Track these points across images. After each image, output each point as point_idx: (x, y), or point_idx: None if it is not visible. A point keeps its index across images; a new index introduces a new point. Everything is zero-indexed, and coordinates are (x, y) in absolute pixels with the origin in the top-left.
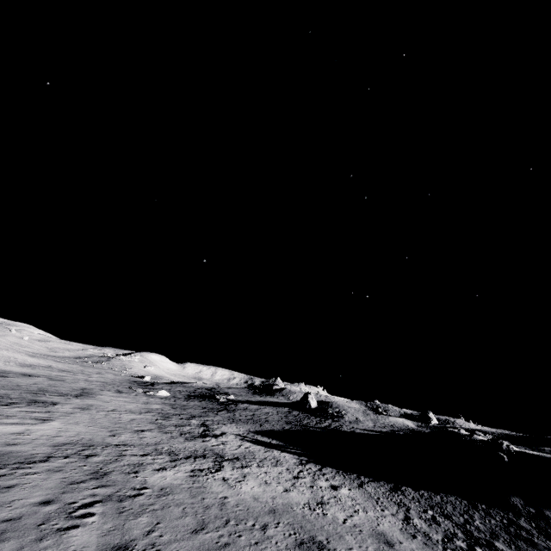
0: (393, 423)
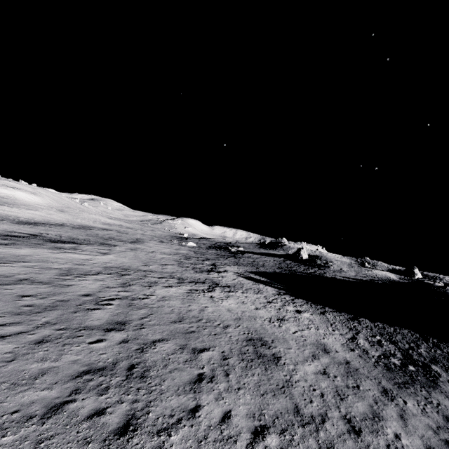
0: (375, 274)
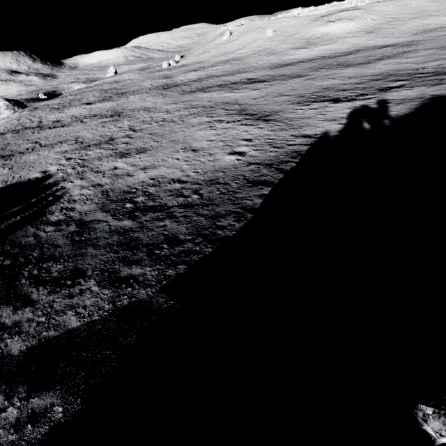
0: None
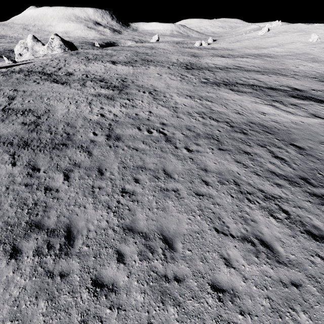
0: None
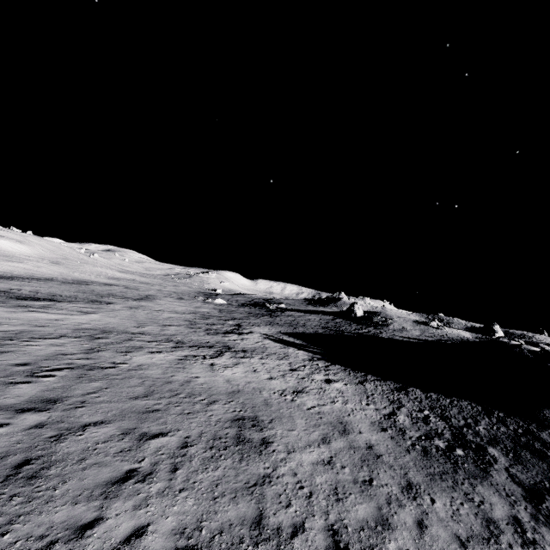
0: (445, 333)
